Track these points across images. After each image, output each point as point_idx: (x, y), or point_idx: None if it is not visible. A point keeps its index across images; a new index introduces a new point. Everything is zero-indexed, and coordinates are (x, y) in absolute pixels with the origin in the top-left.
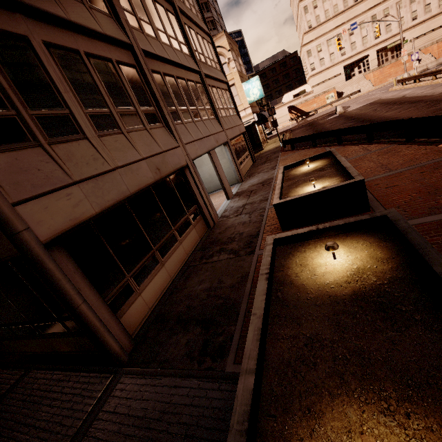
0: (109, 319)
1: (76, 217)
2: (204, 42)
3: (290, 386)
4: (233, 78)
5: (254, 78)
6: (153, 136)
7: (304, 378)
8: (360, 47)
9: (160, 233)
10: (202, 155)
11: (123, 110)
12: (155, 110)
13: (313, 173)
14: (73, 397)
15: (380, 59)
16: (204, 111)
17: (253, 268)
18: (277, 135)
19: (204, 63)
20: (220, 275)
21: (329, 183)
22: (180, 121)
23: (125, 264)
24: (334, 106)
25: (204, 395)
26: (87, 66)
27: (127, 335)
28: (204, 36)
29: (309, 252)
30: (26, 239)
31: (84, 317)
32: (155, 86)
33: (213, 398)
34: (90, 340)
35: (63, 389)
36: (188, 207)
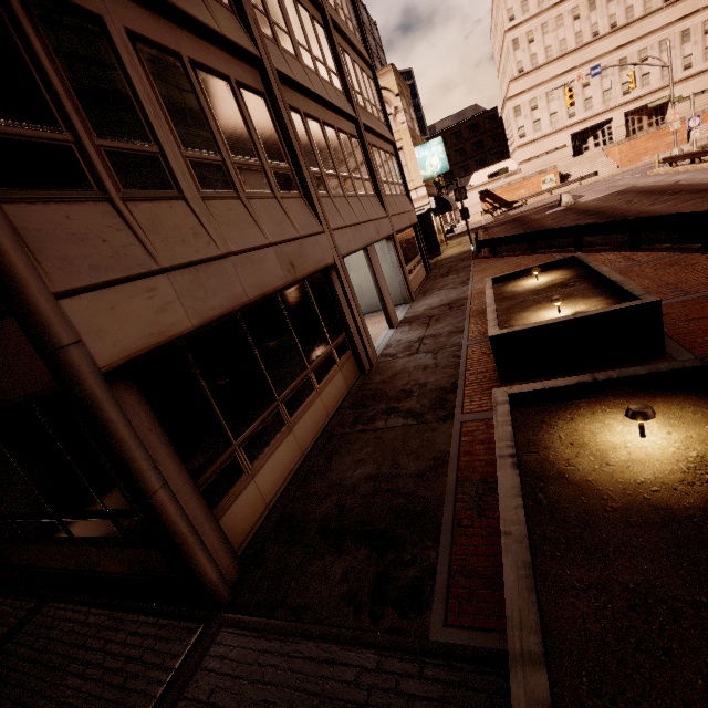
0: (202, 520)
1: (160, 330)
2: (364, 76)
3: (623, 699)
4: (401, 139)
5: (434, 140)
6: (286, 210)
7: (652, 684)
8: (599, 107)
9: (289, 374)
10: (356, 250)
11: (243, 161)
12: (290, 169)
13: (549, 290)
14: (127, 663)
15: (631, 126)
16: (360, 182)
17: (456, 445)
18: (462, 234)
19: (363, 108)
20: (394, 453)
21: (585, 306)
22: (326, 193)
23: (231, 423)
24: (554, 194)
25: (391, 686)
26: (191, 82)
27: (230, 551)
28: (363, 67)
29: (583, 421)
30: (74, 362)
31: (162, 514)
32: (293, 131)
33: (412, 695)
34: (165, 557)
35: (108, 646)
36: (332, 334)
